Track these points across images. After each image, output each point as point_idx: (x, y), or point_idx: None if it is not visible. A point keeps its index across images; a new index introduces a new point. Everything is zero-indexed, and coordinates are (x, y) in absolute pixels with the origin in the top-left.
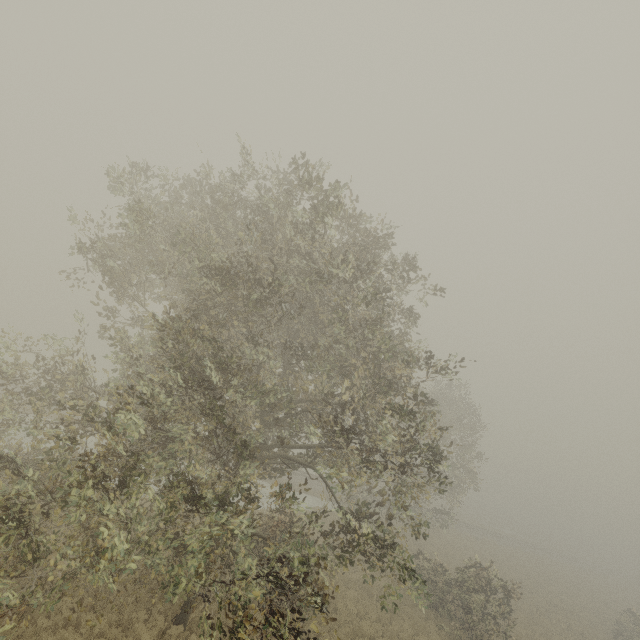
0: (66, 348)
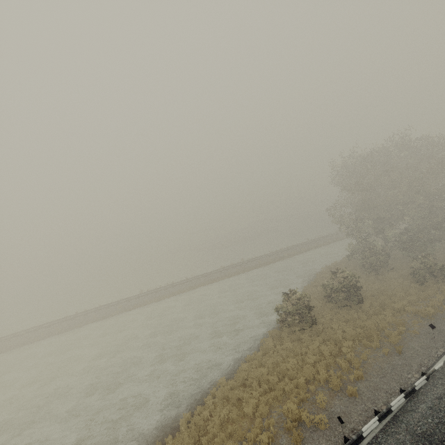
0: (345, 221)
